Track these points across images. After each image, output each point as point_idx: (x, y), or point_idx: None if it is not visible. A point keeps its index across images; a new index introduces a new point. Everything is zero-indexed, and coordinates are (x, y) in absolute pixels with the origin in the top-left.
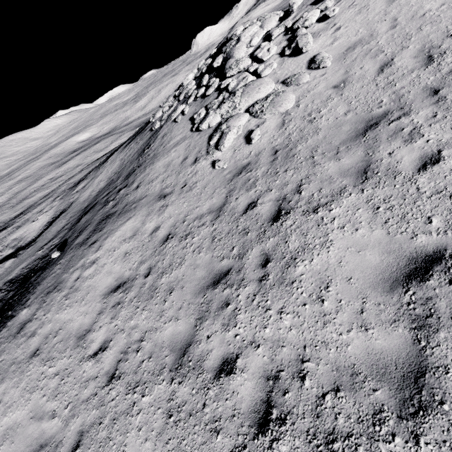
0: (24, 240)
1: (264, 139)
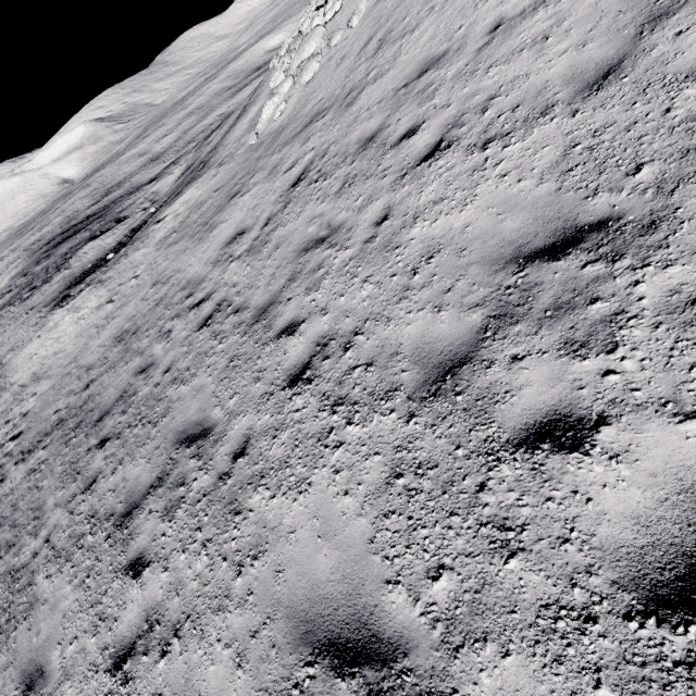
0: (159, 195)
1: (283, 117)
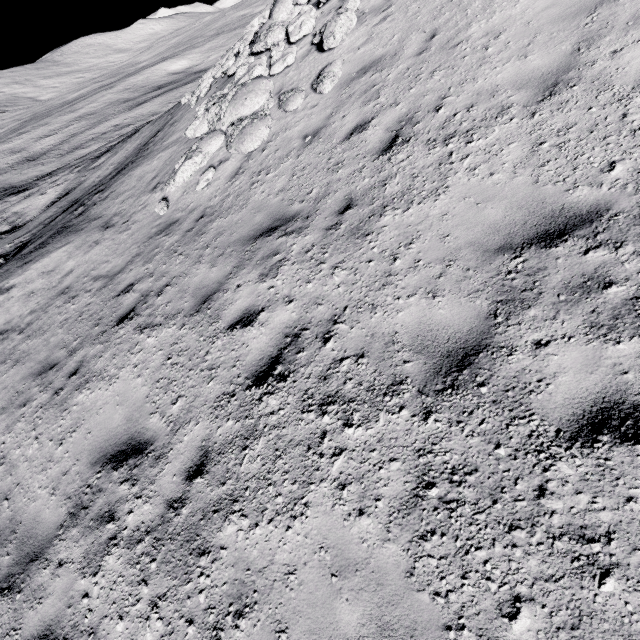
0: (23, 218)
1: (210, 189)
